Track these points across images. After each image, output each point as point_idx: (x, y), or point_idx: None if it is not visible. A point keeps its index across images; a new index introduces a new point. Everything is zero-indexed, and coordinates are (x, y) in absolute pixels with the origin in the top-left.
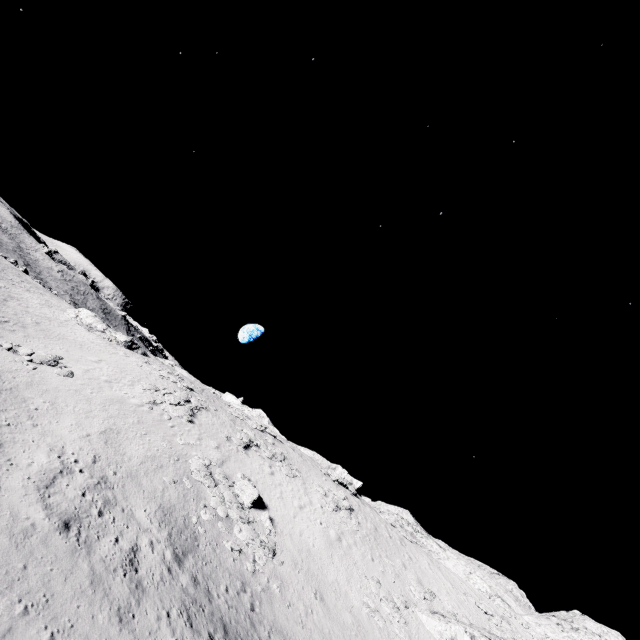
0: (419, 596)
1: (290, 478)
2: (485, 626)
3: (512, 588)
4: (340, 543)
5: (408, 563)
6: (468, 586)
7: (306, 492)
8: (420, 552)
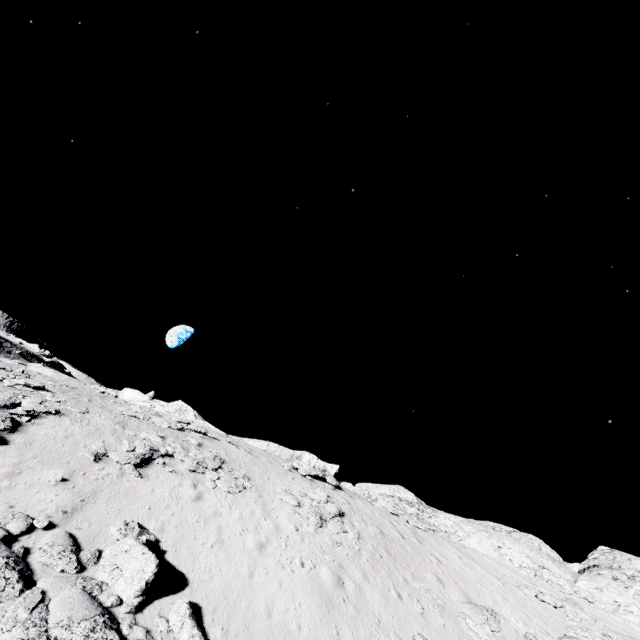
0: (485, 634)
1: (234, 495)
2: (569, 633)
3: (539, 545)
4: (343, 590)
5: (441, 572)
6: (509, 568)
7: (266, 511)
8: (442, 543)
